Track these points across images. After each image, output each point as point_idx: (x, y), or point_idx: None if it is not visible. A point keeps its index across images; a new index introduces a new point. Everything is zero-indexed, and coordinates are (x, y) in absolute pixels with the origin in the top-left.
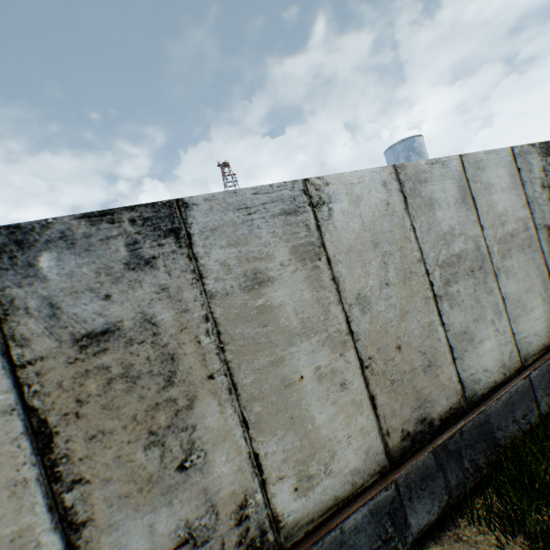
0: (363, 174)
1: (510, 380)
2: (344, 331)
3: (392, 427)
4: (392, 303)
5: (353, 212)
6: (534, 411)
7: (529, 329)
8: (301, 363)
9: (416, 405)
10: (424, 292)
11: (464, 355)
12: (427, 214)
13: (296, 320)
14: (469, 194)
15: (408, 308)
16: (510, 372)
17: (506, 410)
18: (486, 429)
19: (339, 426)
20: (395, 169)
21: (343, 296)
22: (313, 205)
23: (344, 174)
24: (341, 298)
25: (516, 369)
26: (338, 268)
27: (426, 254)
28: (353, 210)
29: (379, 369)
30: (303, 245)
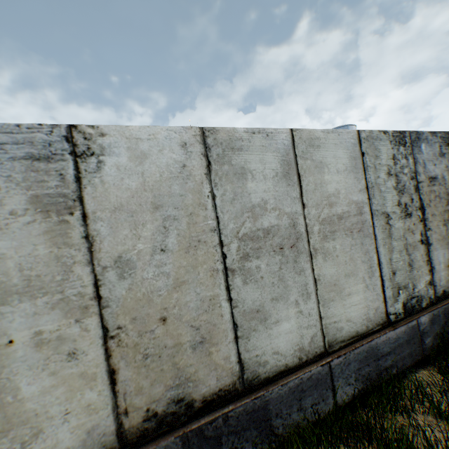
0: (156, 130)
1: (307, 365)
2: (88, 295)
3: (133, 405)
4: (165, 271)
5: (133, 169)
6: (330, 399)
7: (344, 314)
8: (15, 325)
9: (174, 383)
10: (213, 264)
11: (252, 334)
12: (235, 183)
13: (20, 276)
14: (295, 170)
15: (187, 279)
16: (310, 357)
17: (293, 396)
18: (262, 415)
19: (56, 400)
20: (203, 132)
21: (96, 257)
22: (76, 154)
23: (129, 127)
24: (93, 259)
25: (318, 354)
26: (96, 226)
27: (225, 224)
28: (134, 167)
29: (130, 340)
30: (51, 195)
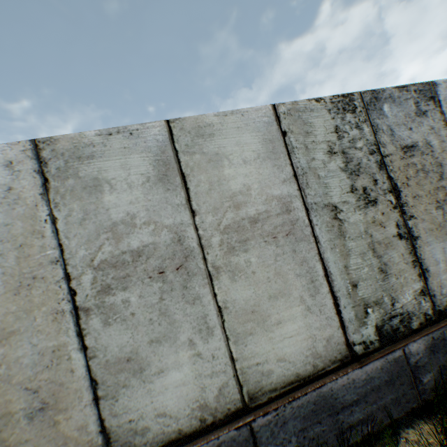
0: None
1: (215, 428)
2: None
3: None
4: None
5: None
6: None
7: (272, 352)
8: None
9: None
10: (57, 304)
11: (121, 392)
12: (86, 199)
13: None
14: (177, 169)
15: (18, 327)
16: (219, 416)
17: None
18: None
19: None
20: (36, 145)
21: None
22: None
23: None
24: None
25: (233, 412)
26: None
27: (72, 252)
28: None
29: None
30: None
